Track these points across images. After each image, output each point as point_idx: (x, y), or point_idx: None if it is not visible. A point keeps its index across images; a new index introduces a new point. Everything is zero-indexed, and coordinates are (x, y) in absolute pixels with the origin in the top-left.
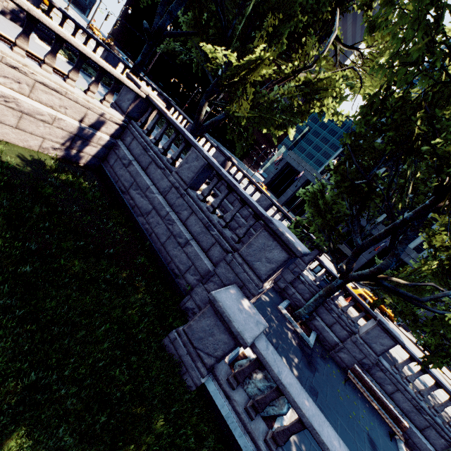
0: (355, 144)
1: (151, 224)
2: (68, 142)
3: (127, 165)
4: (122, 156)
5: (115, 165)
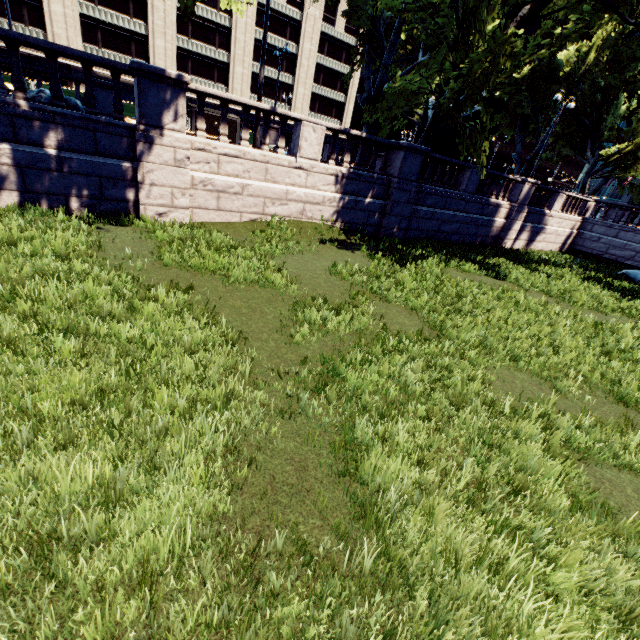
0: None
1: (639, 261)
2: (563, 242)
3: (596, 240)
4: (589, 237)
5: (584, 244)
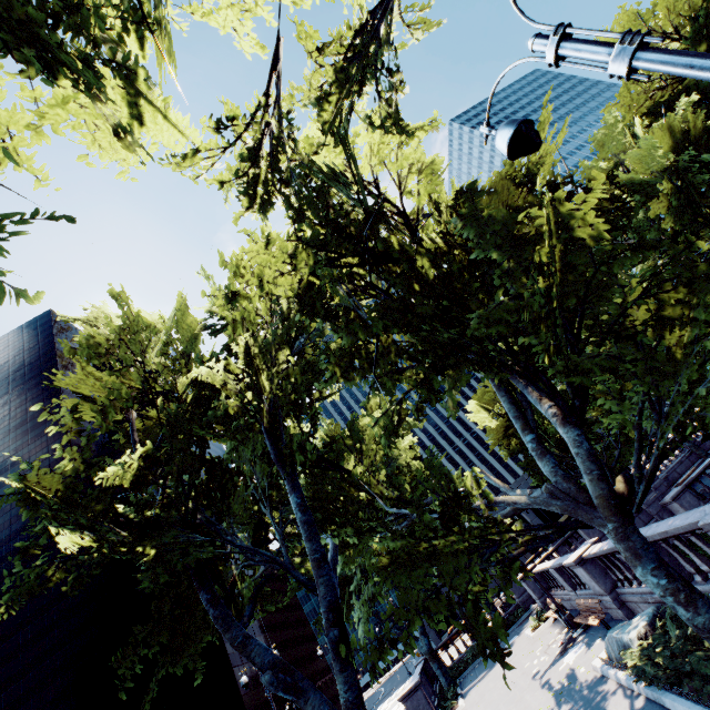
0: (531, 467)
1: None
2: None
3: None
4: None
5: None
